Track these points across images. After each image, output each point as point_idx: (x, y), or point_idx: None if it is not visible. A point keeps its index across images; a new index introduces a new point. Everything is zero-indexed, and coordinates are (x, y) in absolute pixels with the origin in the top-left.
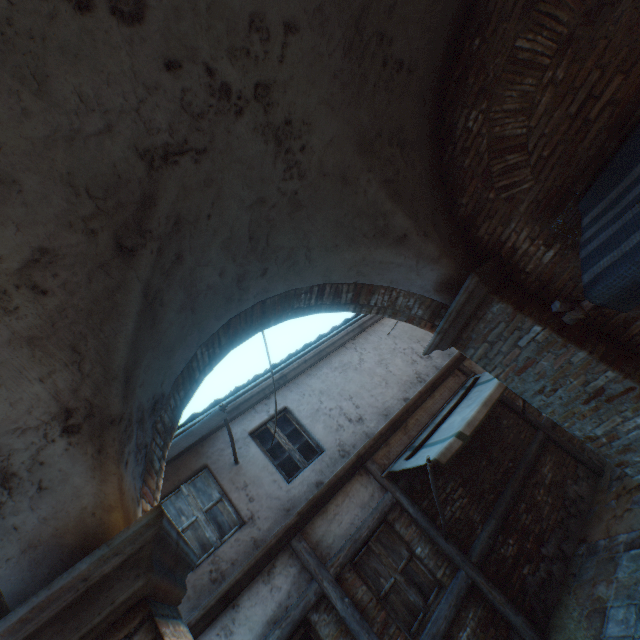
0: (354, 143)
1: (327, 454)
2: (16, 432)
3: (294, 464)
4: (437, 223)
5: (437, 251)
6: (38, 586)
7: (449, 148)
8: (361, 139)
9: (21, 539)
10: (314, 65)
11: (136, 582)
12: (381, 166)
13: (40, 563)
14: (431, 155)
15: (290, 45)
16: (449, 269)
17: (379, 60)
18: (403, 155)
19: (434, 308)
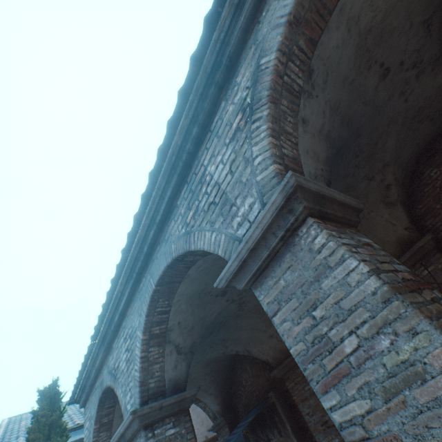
0: (204, 374)
1: None
2: None
3: None
4: (223, 391)
5: (219, 401)
6: None
7: (233, 371)
8: (206, 373)
9: None
10: (198, 367)
11: None
12: (210, 377)
13: None
14: (228, 371)
15: (194, 367)
16: (220, 408)
17: (215, 361)
18: (218, 373)
19: (215, 416)
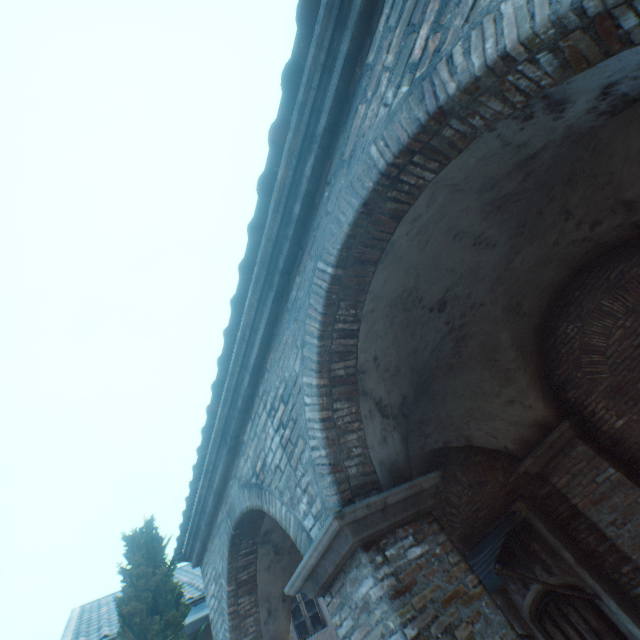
0: None
1: (328, 628)
2: (274, 596)
3: (305, 628)
4: None
5: None
6: None
7: None
8: None
9: (270, 633)
10: None
11: None
12: None
13: None
14: None
15: None
16: None
17: None
18: None
19: None
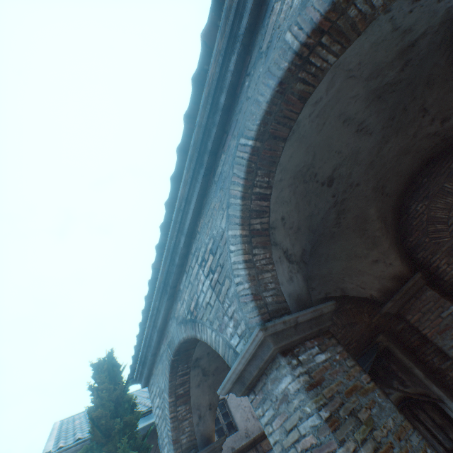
0: None
1: (239, 432)
2: (203, 406)
3: (223, 432)
4: None
5: None
6: (202, 444)
7: None
8: None
9: (200, 432)
10: None
11: (220, 451)
12: None
13: (203, 439)
14: None
15: None
16: None
17: None
18: None
19: None
